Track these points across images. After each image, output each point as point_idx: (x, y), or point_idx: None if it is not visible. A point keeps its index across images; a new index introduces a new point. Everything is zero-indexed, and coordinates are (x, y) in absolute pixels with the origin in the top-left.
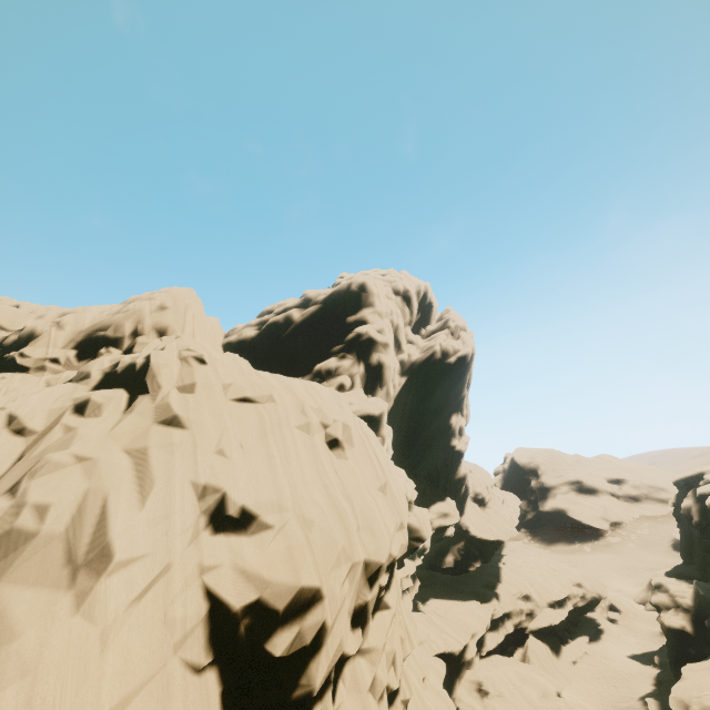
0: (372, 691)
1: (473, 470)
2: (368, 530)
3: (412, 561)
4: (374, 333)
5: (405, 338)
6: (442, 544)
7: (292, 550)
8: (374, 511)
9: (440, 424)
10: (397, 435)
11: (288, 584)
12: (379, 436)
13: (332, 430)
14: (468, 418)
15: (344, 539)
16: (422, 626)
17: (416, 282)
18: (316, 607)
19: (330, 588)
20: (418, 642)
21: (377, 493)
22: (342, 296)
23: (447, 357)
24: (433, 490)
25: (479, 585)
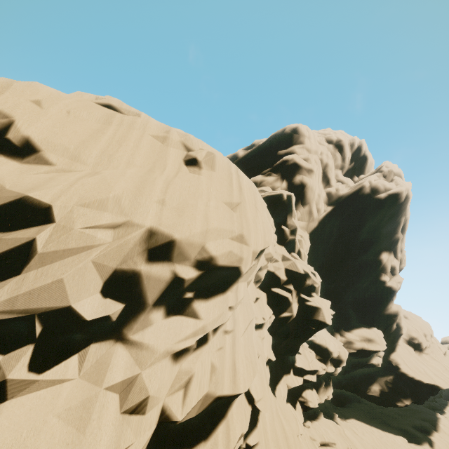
0: (121, 397)
1: (409, 317)
2: (177, 210)
3: (321, 363)
4: (299, 159)
5: (335, 178)
6: (368, 373)
7: (52, 180)
8: (197, 202)
9: (369, 258)
10: (323, 258)
11: (11, 194)
12: (286, 227)
13: (193, 153)
14: (403, 263)
15: (124, 191)
16: (329, 431)
17: (350, 137)
18: (32, 228)
19: (65, 219)
20: (322, 444)
21: (219, 201)
22: (276, 137)
23: (377, 193)
24: (359, 318)
25: (409, 424)
